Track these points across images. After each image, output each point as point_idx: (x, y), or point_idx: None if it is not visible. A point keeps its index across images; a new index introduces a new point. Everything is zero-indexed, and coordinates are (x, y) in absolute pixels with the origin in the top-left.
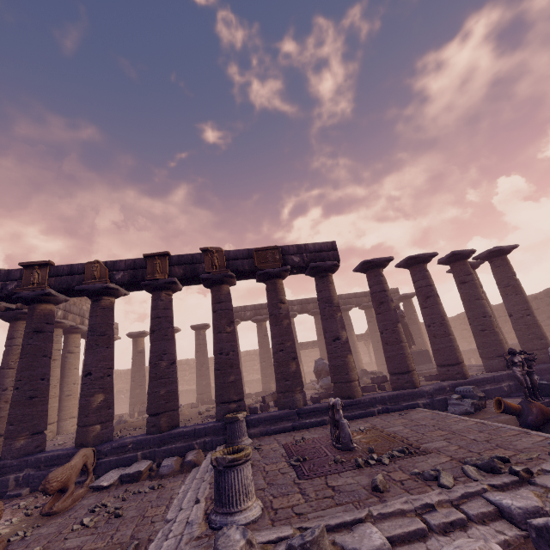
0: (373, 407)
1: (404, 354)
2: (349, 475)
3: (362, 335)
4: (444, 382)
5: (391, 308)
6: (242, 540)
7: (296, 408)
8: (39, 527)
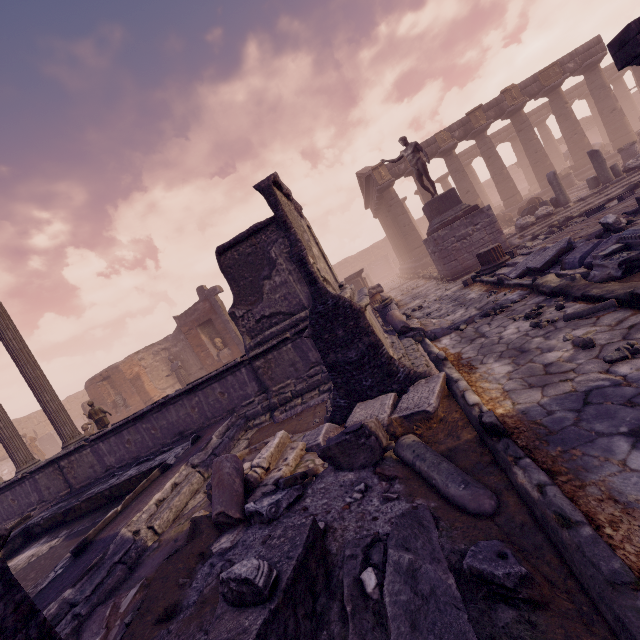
0: None
1: None
2: None
3: None
4: None
5: None
6: None
7: None
8: None
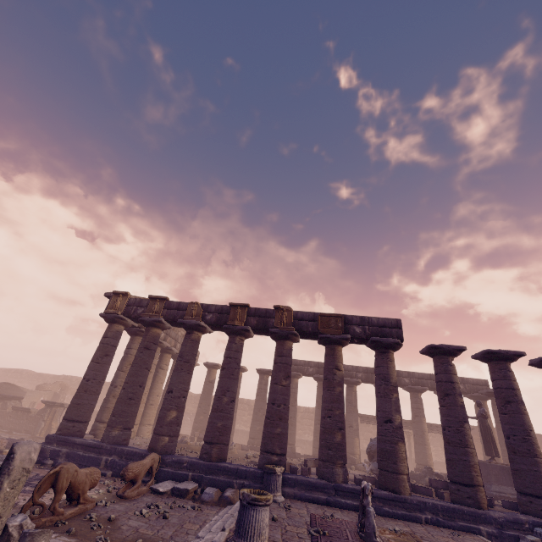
0: (421, 513)
1: (468, 462)
2: None
3: (437, 426)
4: (522, 515)
5: (458, 403)
6: None
7: (334, 482)
8: (115, 503)
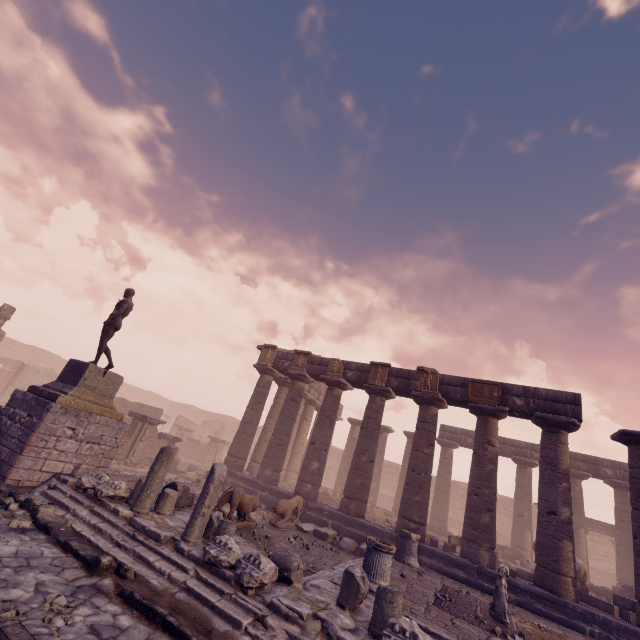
0: (586, 624)
1: None
2: (477, 629)
3: None
4: None
5: None
6: (360, 574)
7: (478, 564)
8: (269, 528)
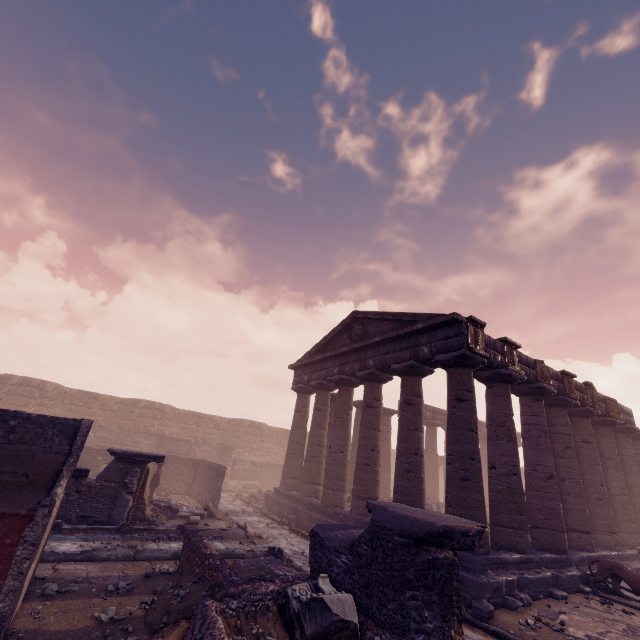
0: None
1: None
2: None
3: None
4: None
5: None
6: None
7: None
8: None
